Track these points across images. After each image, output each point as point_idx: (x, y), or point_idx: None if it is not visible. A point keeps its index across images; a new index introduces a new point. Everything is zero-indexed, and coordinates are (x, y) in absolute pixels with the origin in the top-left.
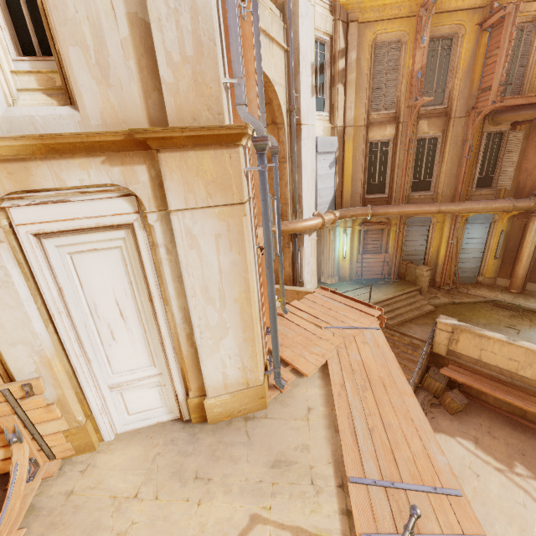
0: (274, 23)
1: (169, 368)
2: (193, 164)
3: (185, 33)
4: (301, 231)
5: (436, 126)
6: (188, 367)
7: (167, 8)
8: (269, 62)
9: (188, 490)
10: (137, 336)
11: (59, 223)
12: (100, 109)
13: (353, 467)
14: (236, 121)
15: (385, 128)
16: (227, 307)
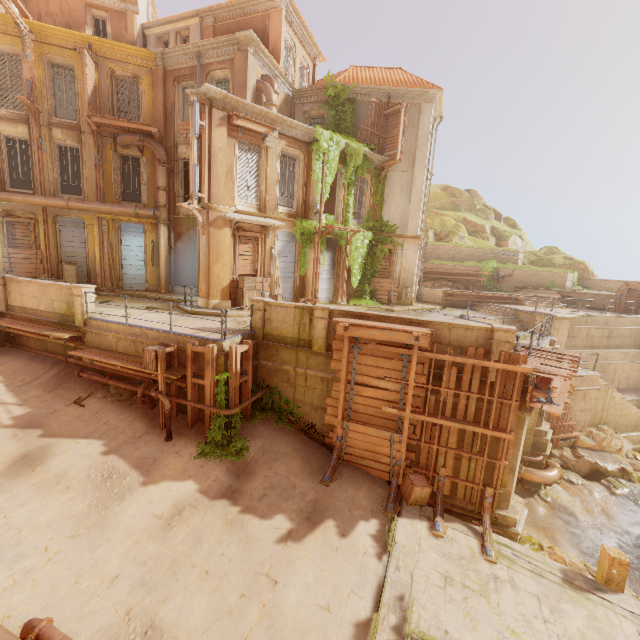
0: None
1: None
2: None
3: None
4: None
5: (71, 136)
6: None
7: None
8: None
9: None
10: None
11: None
12: None
13: None
14: None
15: (17, 126)
16: None
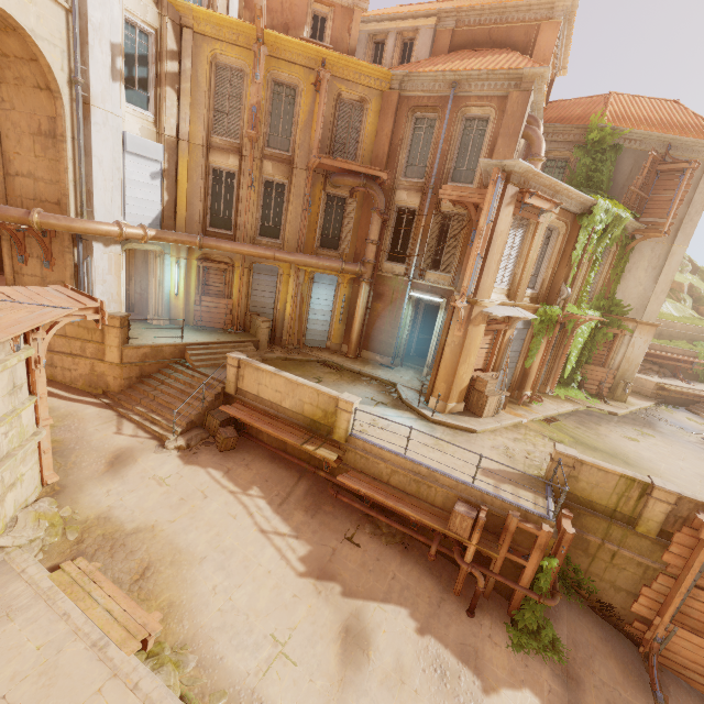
0: None
1: None
2: None
3: None
4: (82, 233)
5: (281, 171)
6: None
7: None
8: (22, 5)
9: None
10: None
11: None
12: None
13: None
14: None
15: (228, 157)
16: None
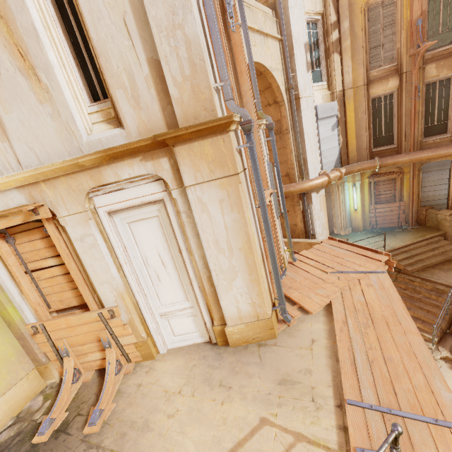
0: (267, 21)
1: (198, 302)
2: (197, 151)
3: (183, 61)
4: (308, 190)
5: (447, 66)
6: (211, 302)
7: (170, 48)
8: (265, 54)
9: (214, 393)
10: (174, 278)
11: (120, 204)
12: (136, 125)
13: (351, 392)
14: (230, 112)
15: (387, 82)
16: (234, 255)
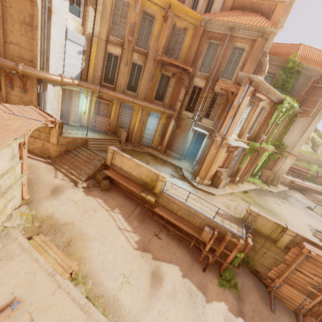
0: None
1: None
2: None
3: None
4: (43, 78)
5: (141, 59)
6: None
7: None
8: None
9: None
10: None
11: None
12: None
13: None
14: None
15: (116, 48)
16: None
